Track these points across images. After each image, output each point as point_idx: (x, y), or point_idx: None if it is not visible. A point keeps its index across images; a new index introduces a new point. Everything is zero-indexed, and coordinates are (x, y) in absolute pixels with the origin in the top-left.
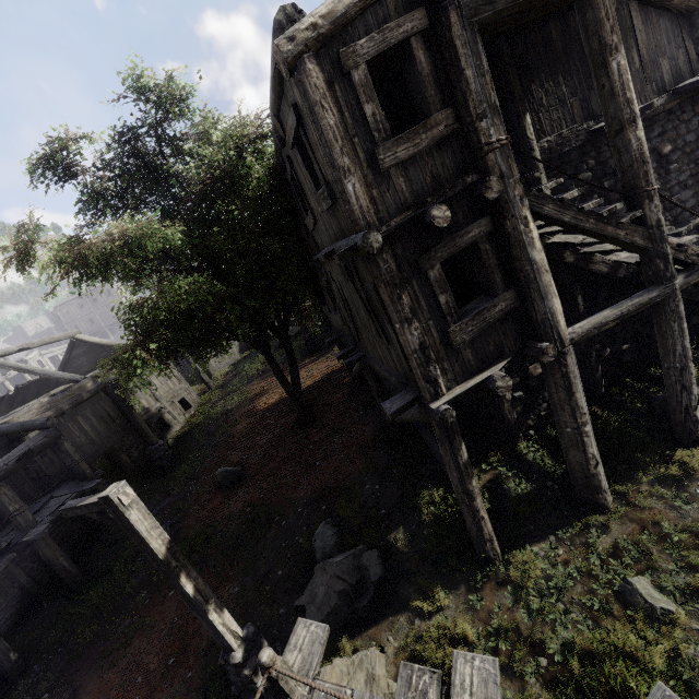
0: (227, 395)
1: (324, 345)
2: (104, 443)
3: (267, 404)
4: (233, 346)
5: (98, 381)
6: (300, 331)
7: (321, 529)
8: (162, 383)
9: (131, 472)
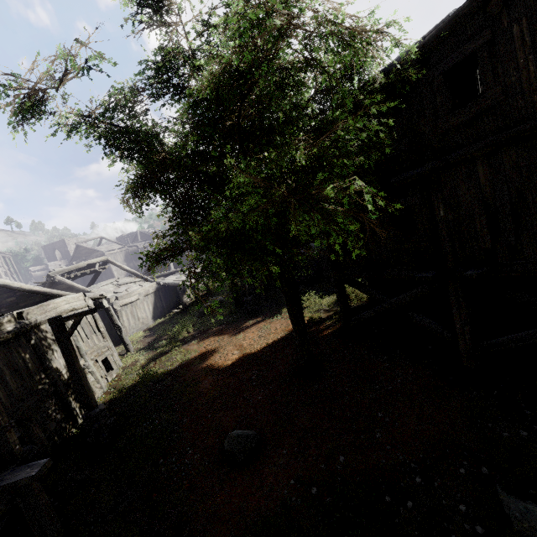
0: (159, 356)
1: (265, 308)
2: (14, 409)
3: (229, 360)
4: (147, 312)
5: (21, 321)
6: (221, 301)
7: (515, 503)
8: (88, 337)
9: (42, 455)
